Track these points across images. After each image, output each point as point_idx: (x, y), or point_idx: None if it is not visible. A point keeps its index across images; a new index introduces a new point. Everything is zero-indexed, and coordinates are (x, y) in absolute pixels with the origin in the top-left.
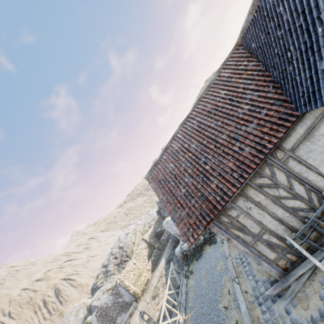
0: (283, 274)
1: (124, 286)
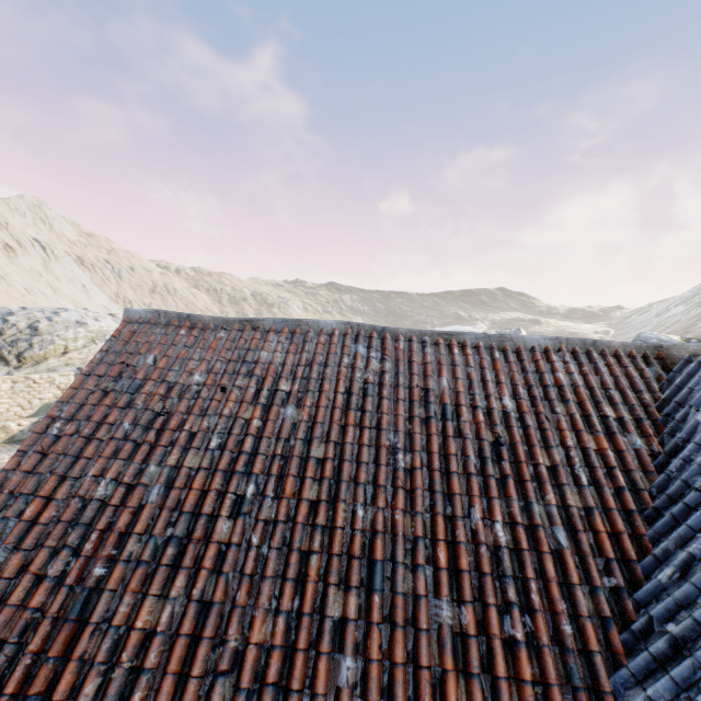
0: None
1: None
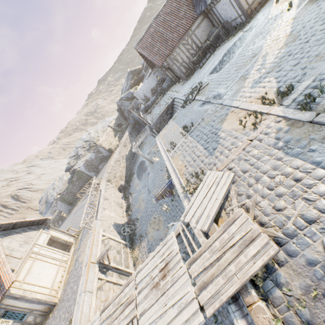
0: (187, 78)
1: (102, 147)
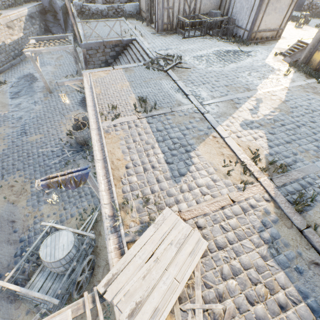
0: (162, 31)
1: None
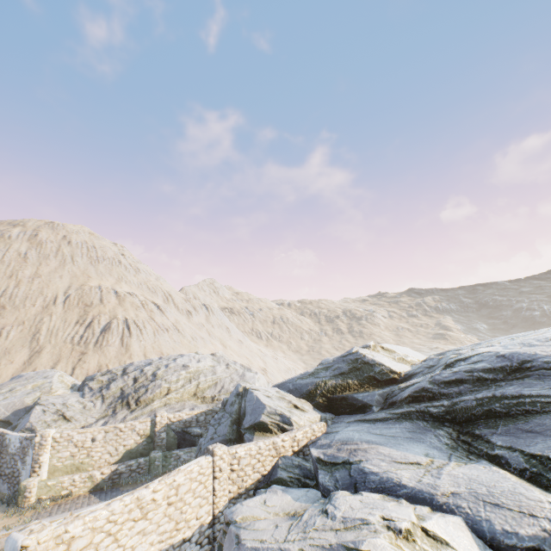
0: None
1: (35, 456)
